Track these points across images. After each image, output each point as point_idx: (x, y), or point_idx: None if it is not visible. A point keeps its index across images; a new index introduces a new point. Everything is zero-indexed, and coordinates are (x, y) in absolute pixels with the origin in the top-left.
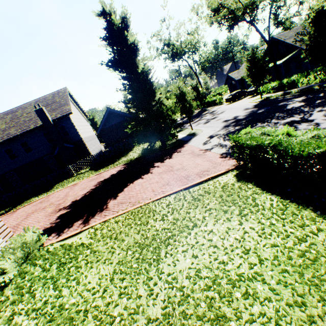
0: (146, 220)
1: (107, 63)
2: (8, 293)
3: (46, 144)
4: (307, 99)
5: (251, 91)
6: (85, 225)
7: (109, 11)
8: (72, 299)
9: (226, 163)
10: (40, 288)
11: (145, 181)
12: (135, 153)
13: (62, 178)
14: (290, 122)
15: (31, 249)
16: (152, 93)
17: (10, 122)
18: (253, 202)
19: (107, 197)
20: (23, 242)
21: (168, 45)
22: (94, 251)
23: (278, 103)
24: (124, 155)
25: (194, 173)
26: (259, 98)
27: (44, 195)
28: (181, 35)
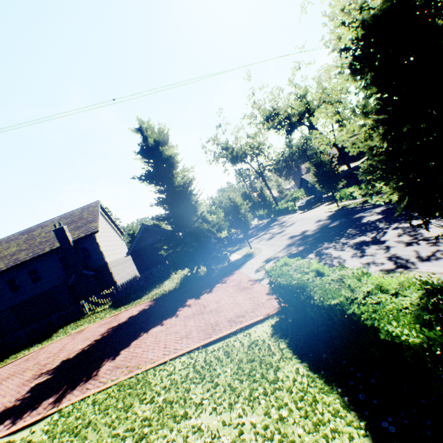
0: (131, 400)
1: (140, 177)
2: None
3: (60, 271)
4: (386, 209)
5: (327, 197)
6: (54, 406)
7: (146, 128)
8: None
9: (270, 304)
10: None
11: (163, 330)
12: (172, 282)
13: (71, 319)
14: (359, 243)
15: None
16: (192, 207)
17: (23, 244)
18: (275, 374)
19: (106, 355)
20: None
21: (226, 149)
22: None
23: (355, 214)
24: (157, 285)
25: (226, 319)
26: (336, 206)
27: (37, 347)
28: (240, 138)
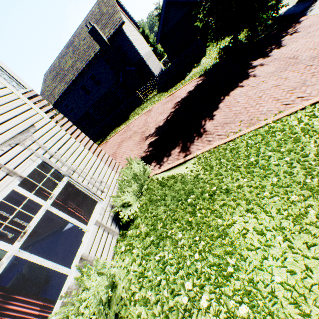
0: (295, 145)
1: None
2: (142, 229)
3: (109, 72)
4: None
5: None
6: (187, 154)
7: None
8: (229, 257)
9: None
10: (180, 235)
11: (250, 89)
12: (209, 59)
13: (134, 107)
14: None
15: (142, 181)
16: None
17: (73, 56)
18: None
19: (198, 118)
20: (133, 175)
21: None
22: (226, 190)
23: None
24: (194, 66)
25: None
26: None
27: (124, 125)
28: None
